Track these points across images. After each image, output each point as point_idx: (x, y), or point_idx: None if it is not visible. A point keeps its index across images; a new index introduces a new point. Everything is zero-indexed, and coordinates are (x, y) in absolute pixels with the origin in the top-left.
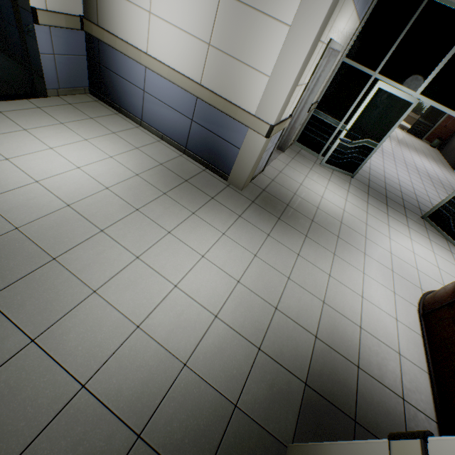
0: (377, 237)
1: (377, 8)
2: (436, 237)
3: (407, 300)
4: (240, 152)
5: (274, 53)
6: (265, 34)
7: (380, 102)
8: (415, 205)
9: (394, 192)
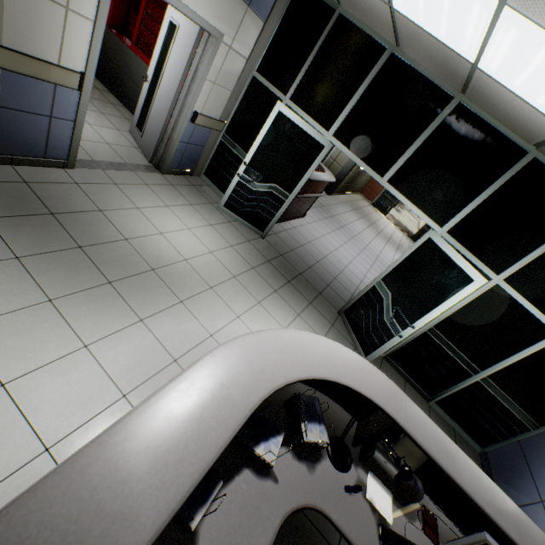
0: (211, 309)
1: (288, 15)
2: (339, 340)
3: None
4: None
5: None
6: None
7: (285, 133)
8: (344, 297)
9: (323, 274)
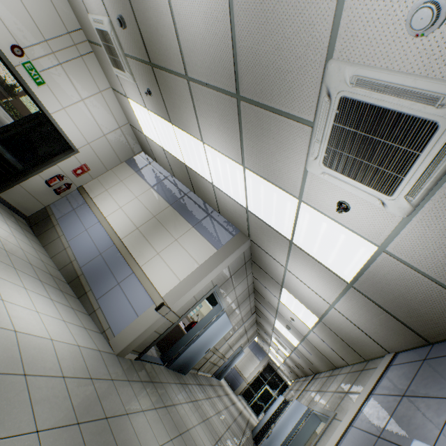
0: None
1: (266, 367)
2: None
3: None
4: (240, 385)
5: (252, 369)
6: (251, 365)
7: (266, 391)
8: None
9: None
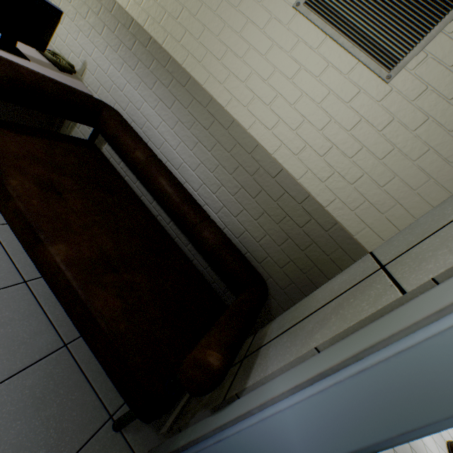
0: None
1: None
2: None
3: (442, 448)
4: None
5: None
6: None
7: None
8: None
9: None
